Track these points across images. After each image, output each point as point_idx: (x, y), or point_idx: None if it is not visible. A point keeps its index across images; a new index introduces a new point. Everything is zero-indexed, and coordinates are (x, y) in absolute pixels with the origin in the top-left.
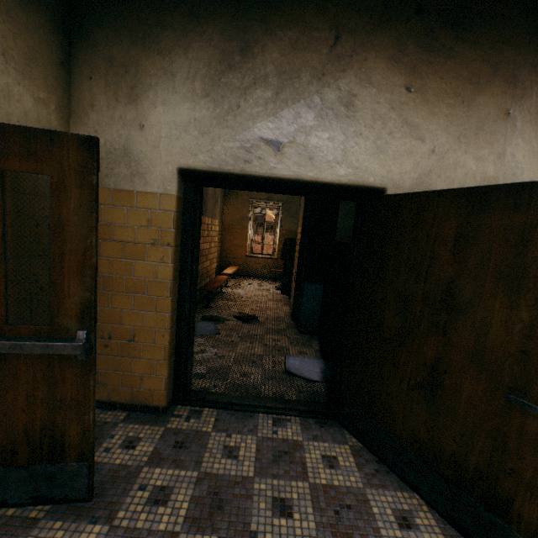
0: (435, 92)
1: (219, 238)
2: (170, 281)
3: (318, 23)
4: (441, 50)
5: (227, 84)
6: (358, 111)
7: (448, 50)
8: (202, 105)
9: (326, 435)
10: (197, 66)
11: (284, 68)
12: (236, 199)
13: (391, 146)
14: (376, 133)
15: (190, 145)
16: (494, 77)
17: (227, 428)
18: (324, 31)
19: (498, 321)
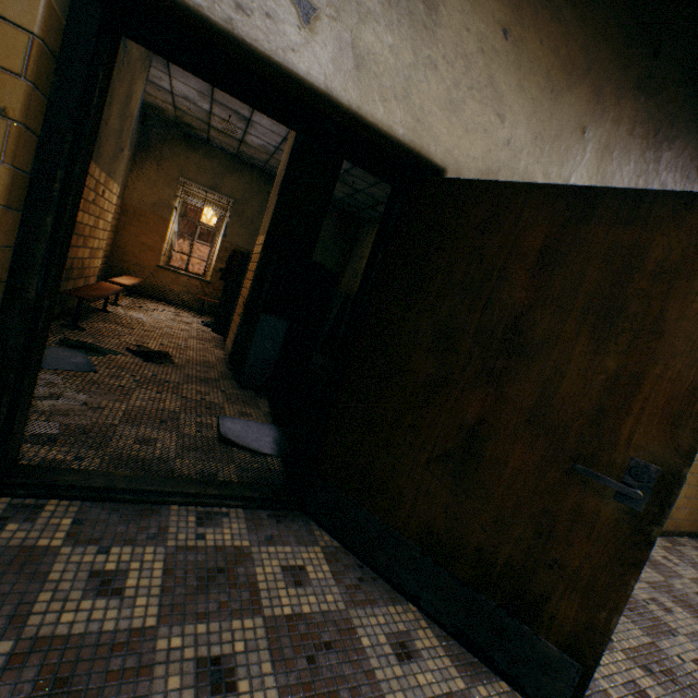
0: (531, 59)
1: (114, 224)
2: None
3: None
4: (551, 0)
5: None
6: (441, 26)
7: (557, 7)
8: None
9: (287, 534)
10: None
11: None
12: (157, 170)
13: (467, 109)
14: (454, 77)
15: None
16: (585, 77)
17: (101, 536)
18: None
19: (575, 370)
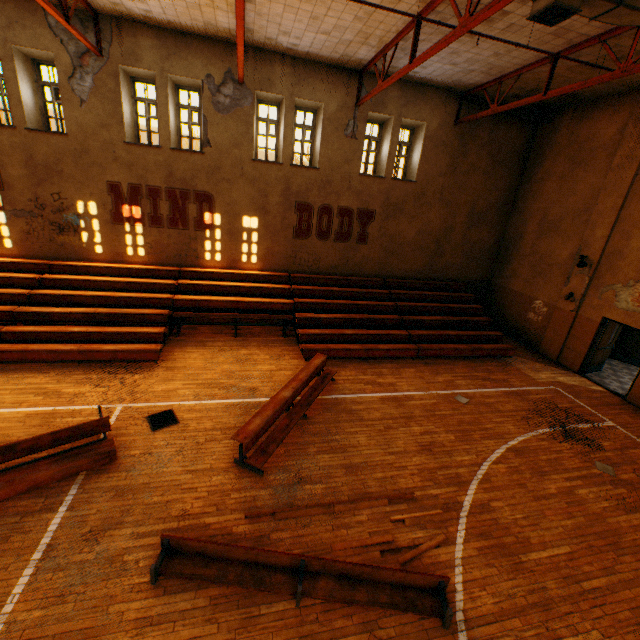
0: None
1: None
2: None
3: None
4: None
5: None
6: None
7: None
8: None
9: (610, 360)
10: None
11: None
12: None
13: None
14: None
15: None
16: None
17: None
18: None
19: None
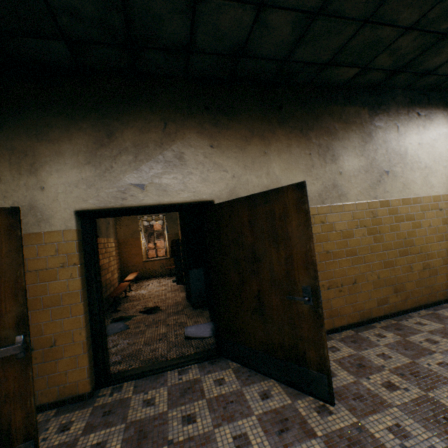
0: (226, 146)
1: (117, 252)
2: (80, 290)
3: (153, 118)
4: (223, 126)
5: (102, 155)
6: (187, 161)
7: (227, 126)
8: (86, 169)
9: (216, 367)
10: (79, 147)
11: (137, 143)
12: (126, 218)
13: (210, 177)
14: (200, 171)
15: (81, 194)
16: (253, 136)
17: (144, 389)
18: (158, 121)
19: (275, 260)
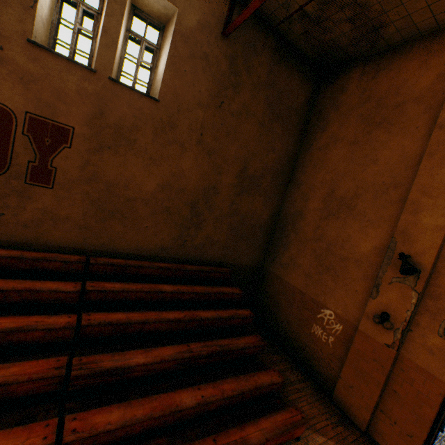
0: None
1: None
2: None
3: None
4: None
5: None
6: None
7: None
8: None
9: None
10: None
11: None
12: None
13: None
14: None
15: None
16: None
17: None
18: None
19: None
